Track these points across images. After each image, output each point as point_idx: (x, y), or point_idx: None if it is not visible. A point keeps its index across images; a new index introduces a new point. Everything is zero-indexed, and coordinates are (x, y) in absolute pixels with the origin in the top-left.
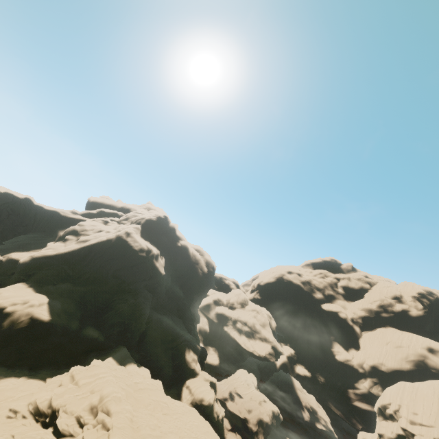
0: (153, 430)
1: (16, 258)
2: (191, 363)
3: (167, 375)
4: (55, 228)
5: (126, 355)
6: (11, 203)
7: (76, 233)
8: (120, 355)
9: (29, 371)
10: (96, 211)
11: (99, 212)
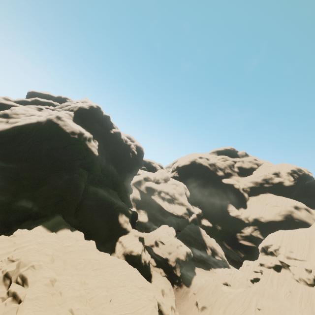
0: (77, 291)
1: None
2: (123, 224)
3: (103, 234)
4: None
5: (60, 222)
6: None
7: (7, 116)
8: (52, 223)
9: None
10: (30, 99)
11: (33, 100)
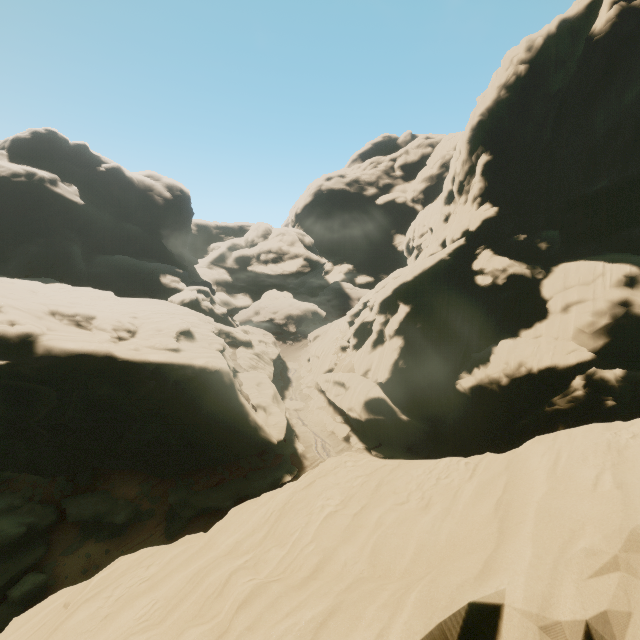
0: (69, 295)
1: None
2: (169, 284)
3: None
4: None
5: (50, 281)
6: None
7: None
8: (36, 280)
9: None
10: None
11: None
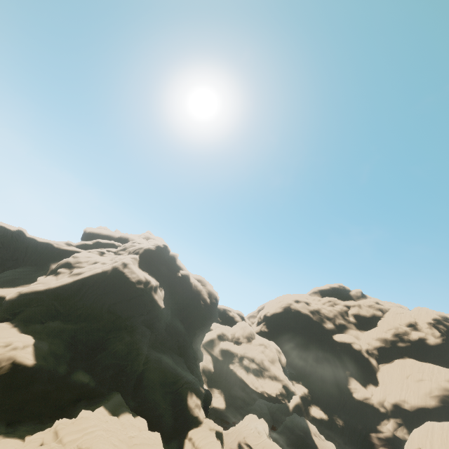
0: None
1: (2, 295)
2: (193, 410)
3: (167, 425)
4: (47, 261)
5: (120, 403)
6: (2, 236)
7: (69, 266)
8: (113, 403)
9: (6, 428)
10: (92, 242)
11: (95, 243)
